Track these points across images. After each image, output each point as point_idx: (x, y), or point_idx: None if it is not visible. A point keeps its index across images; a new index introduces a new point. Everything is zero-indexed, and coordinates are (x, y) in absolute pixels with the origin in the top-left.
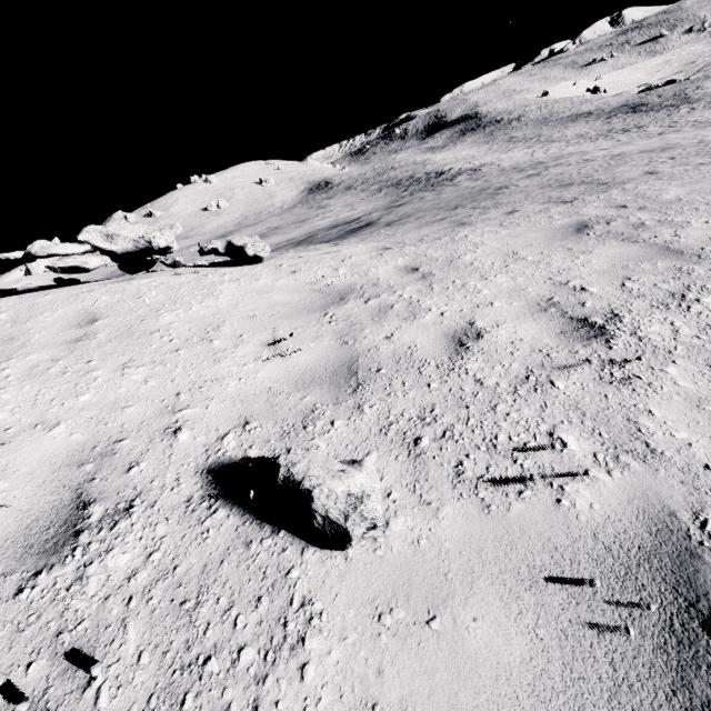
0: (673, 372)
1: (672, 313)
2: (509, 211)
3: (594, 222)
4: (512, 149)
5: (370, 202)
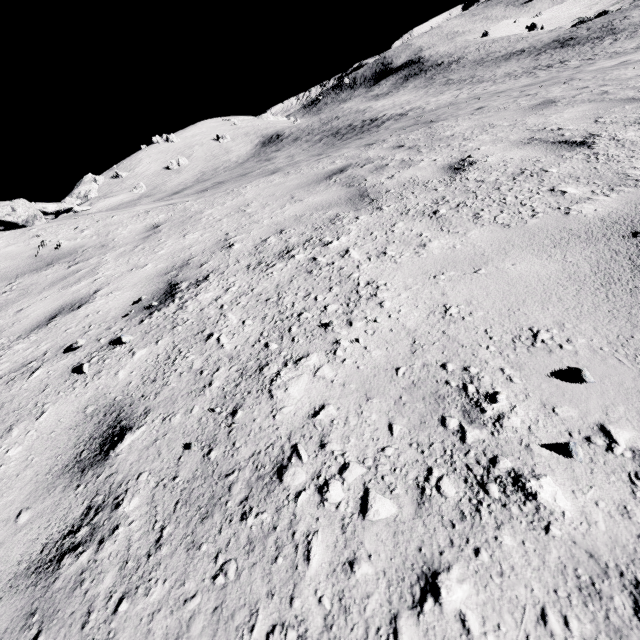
0: (137, 356)
1: (248, 275)
2: (323, 157)
3: (354, 166)
4: (444, 92)
5: (308, 153)
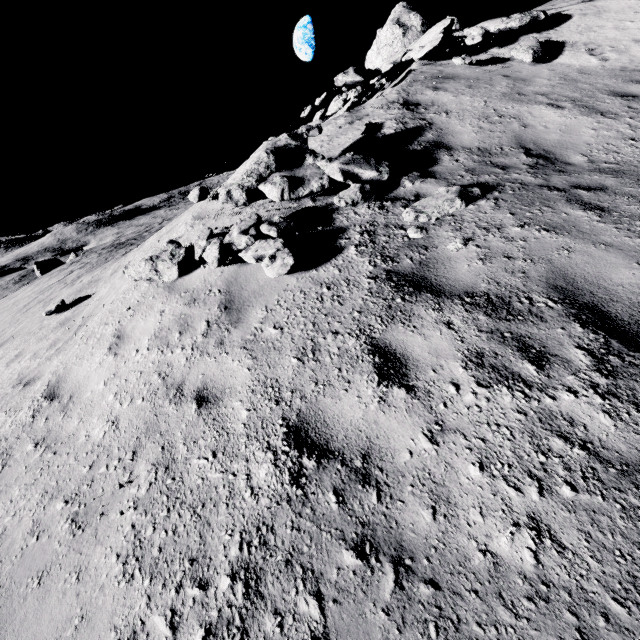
0: None
1: None
2: None
3: None
4: None
5: None
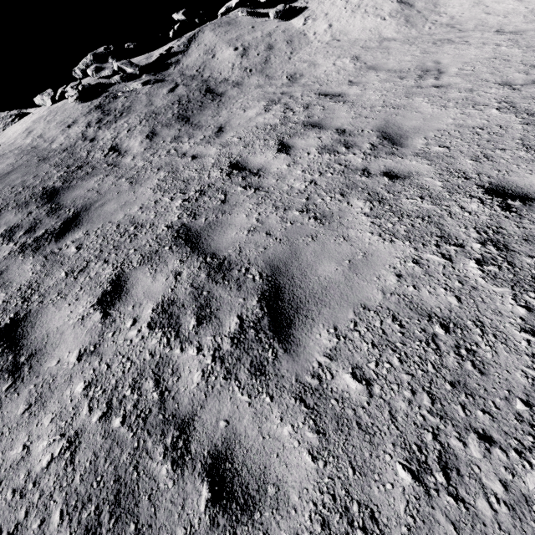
0: None
1: None
2: None
3: None
4: None
5: None
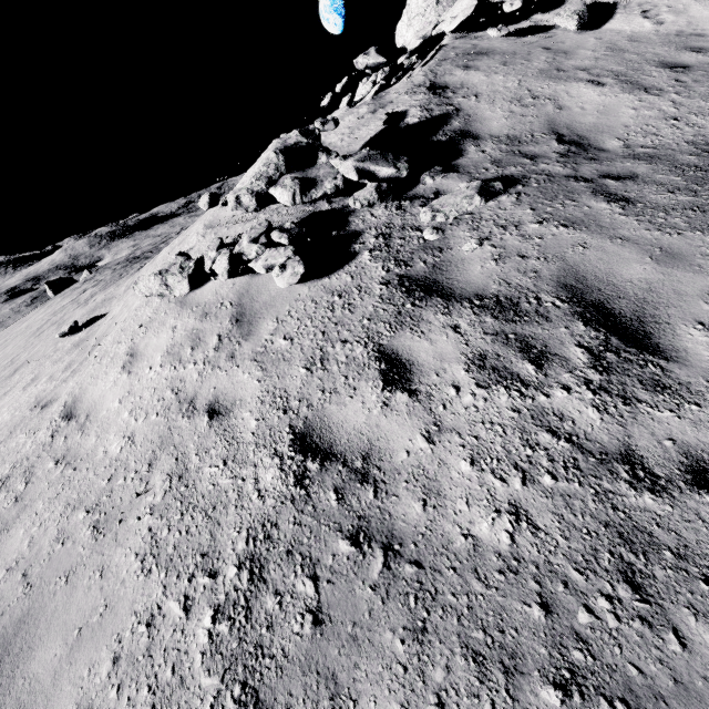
0: None
1: None
2: None
3: None
4: None
5: None
